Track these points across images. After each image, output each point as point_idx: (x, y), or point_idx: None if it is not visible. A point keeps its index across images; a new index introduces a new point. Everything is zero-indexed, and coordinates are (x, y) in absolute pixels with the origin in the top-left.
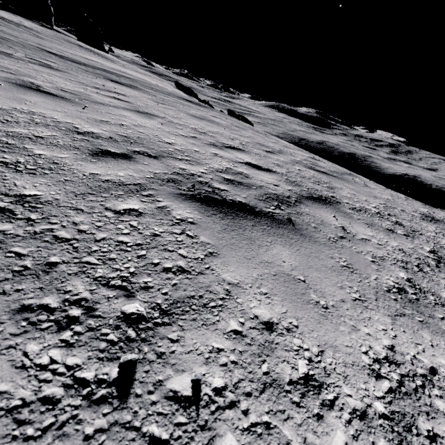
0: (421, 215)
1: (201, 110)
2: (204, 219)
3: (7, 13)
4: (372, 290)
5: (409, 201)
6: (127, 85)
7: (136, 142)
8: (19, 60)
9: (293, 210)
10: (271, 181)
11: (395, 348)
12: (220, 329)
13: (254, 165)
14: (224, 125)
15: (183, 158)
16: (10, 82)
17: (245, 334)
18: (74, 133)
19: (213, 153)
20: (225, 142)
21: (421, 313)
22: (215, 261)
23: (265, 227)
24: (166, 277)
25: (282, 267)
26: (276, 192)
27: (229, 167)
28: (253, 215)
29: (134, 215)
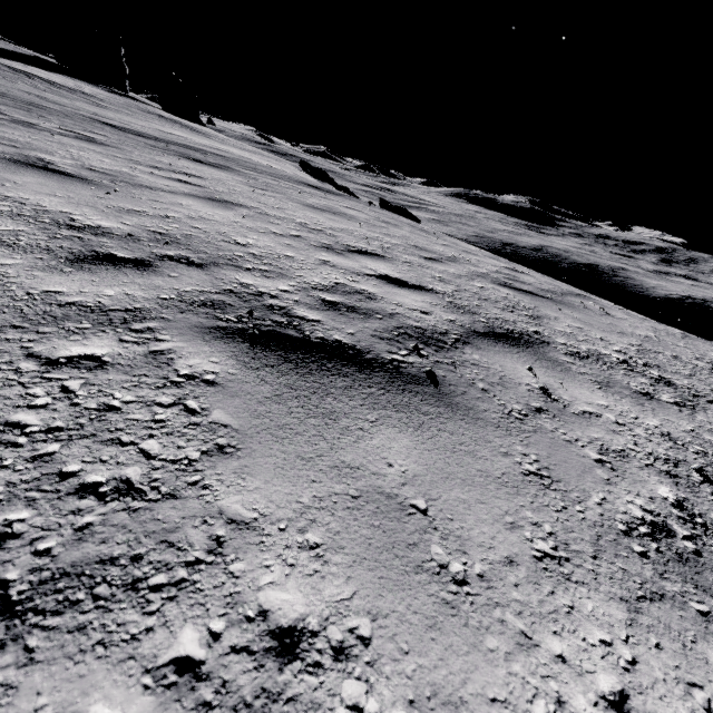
0: (711, 365)
1: (328, 199)
2: (243, 375)
3: (62, 77)
4: (588, 530)
5: (690, 340)
6: (214, 164)
7: (177, 242)
8: (44, 131)
9: (447, 357)
10: (418, 306)
11: (631, 700)
12: (139, 658)
13: (394, 280)
14: (361, 220)
15: (255, 268)
16: (1, 157)
17: (207, 669)
18: (62, 228)
19: (321, 260)
20: (352, 244)
21: (706, 589)
22: (220, 467)
23: (373, 389)
24: (74, 507)
25: (381, 477)
26: (421, 325)
27: (341, 282)
28: (355, 367)
29: (86, 367)
